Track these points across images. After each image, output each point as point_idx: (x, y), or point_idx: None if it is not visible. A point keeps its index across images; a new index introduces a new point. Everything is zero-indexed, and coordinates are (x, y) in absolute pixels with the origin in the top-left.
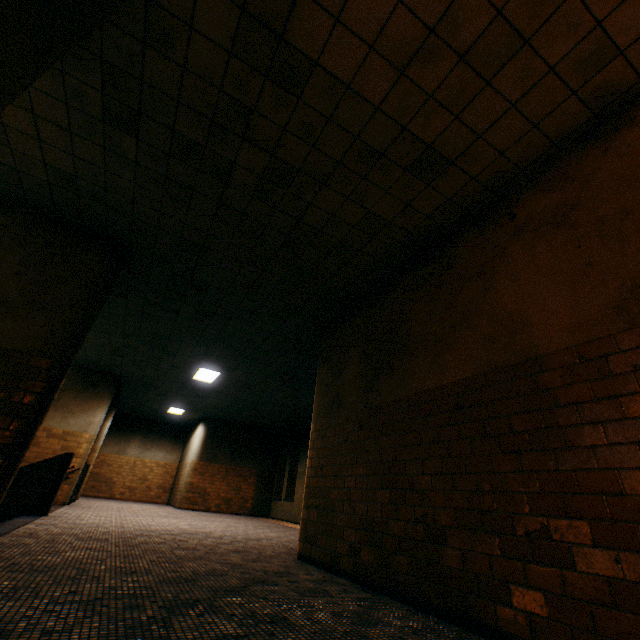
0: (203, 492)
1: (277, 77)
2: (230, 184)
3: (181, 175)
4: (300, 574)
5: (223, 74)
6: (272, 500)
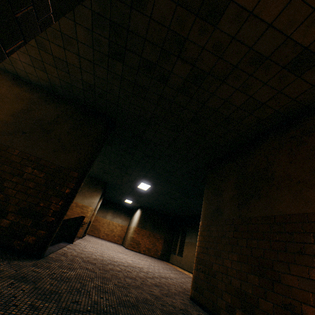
0: (138, 243)
1: (203, 14)
2: (167, 85)
3: (142, 82)
4: (194, 314)
5: (171, 18)
6: (170, 253)
